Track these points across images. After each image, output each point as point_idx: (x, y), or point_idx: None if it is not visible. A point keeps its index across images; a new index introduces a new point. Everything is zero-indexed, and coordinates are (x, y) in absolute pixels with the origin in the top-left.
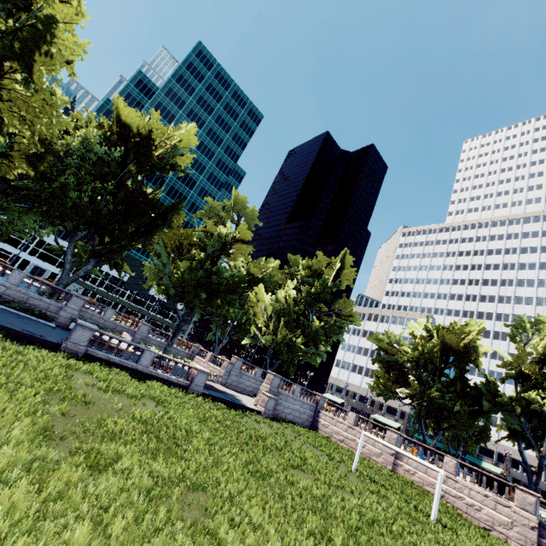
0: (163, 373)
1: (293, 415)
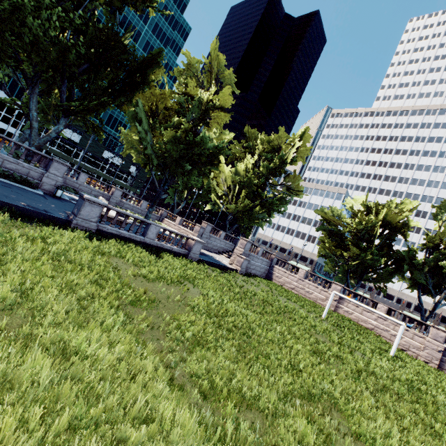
0: (166, 244)
1: (256, 270)
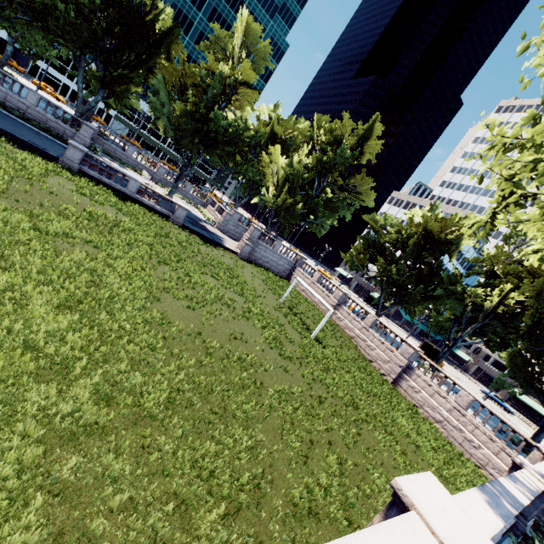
0: (148, 201)
1: (271, 264)
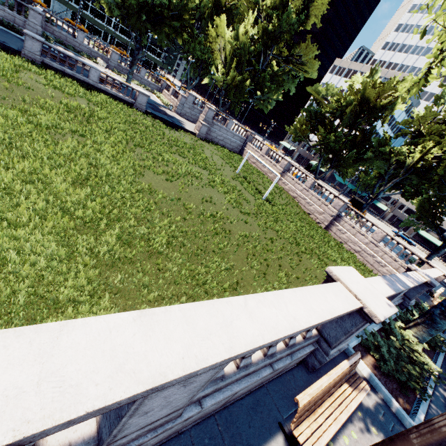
0: (111, 90)
1: (225, 142)
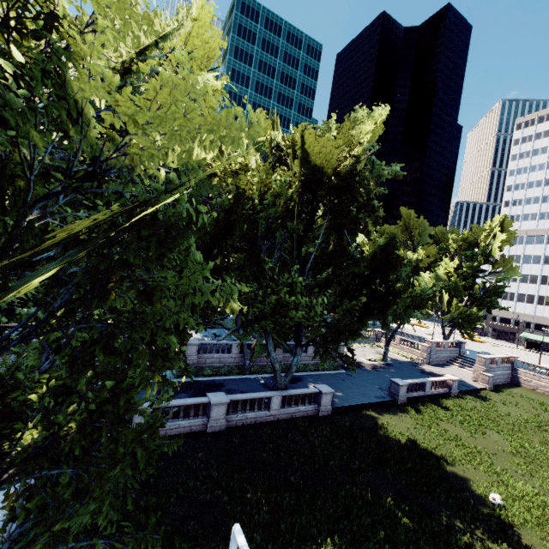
0: (435, 390)
1: (499, 378)
